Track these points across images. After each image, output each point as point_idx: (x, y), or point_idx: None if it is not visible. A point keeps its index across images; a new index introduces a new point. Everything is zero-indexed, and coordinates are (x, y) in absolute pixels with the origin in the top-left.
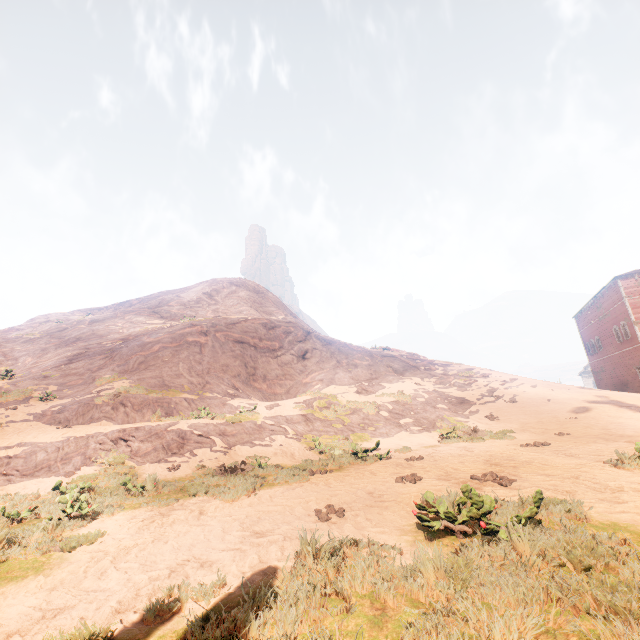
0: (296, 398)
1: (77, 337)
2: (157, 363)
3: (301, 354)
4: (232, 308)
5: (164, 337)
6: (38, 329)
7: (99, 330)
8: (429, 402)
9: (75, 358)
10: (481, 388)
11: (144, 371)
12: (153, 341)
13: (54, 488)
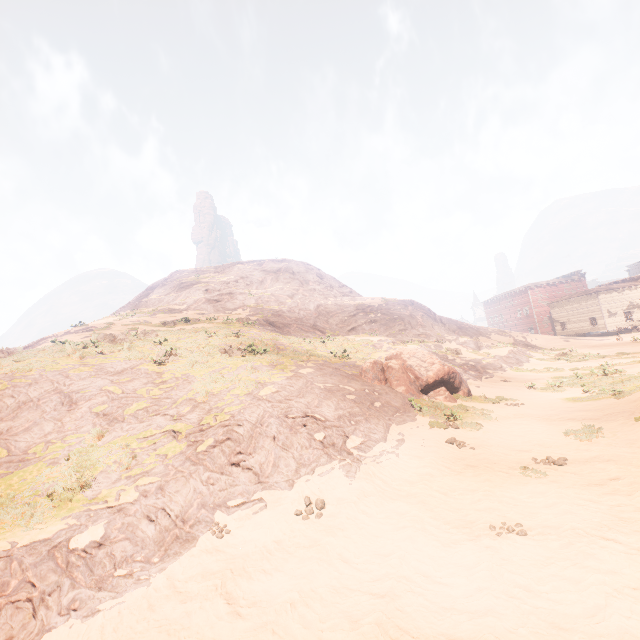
0: (493, 341)
1: (321, 310)
2: (432, 326)
3: (441, 322)
4: (343, 289)
5: (409, 312)
6: (246, 301)
7: (325, 305)
8: (521, 341)
9: (384, 324)
10: (518, 336)
11: (437, 330)
12: (410, 314)
13: (559, 358)
